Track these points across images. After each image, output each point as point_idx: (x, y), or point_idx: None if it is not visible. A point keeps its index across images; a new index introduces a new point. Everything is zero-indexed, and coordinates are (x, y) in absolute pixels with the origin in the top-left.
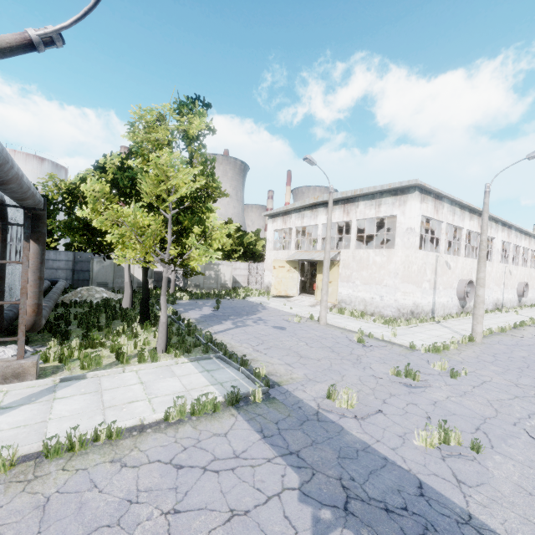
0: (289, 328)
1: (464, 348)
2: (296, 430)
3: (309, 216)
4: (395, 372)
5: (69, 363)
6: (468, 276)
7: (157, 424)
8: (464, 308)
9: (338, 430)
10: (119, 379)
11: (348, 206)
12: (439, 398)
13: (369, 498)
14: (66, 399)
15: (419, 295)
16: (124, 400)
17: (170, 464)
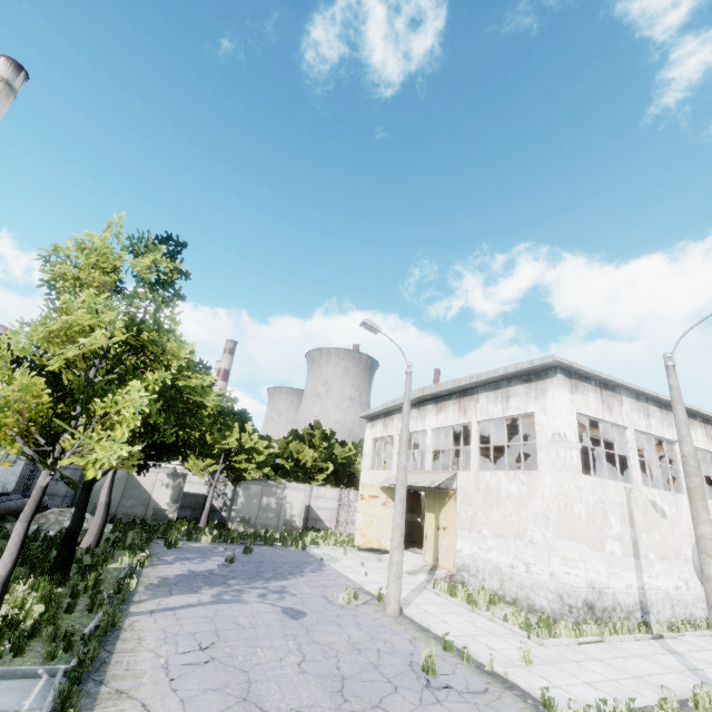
0: (310, 617)
1: None
2: None
3: (415, 418)
4: None
5: None
6: None
7: None
8: None
9: None
10: None
11: (464, 400)
12: None
13: None
14: None
15: (600, 567)
16: None
17: None
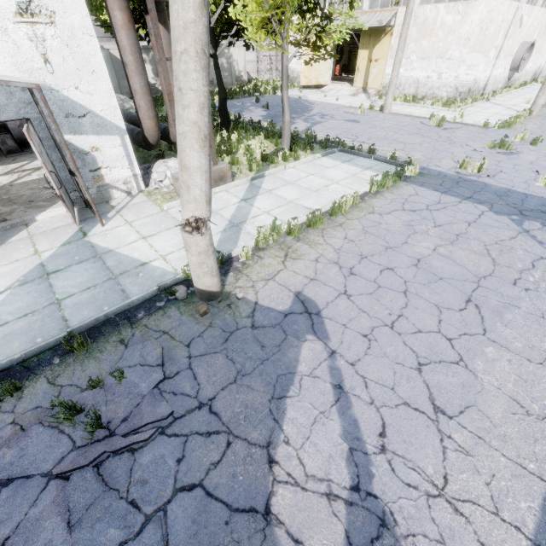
0: (362, 121)
1: (525, 122)
2: (457, 187)
3: None
4: (492, 145)
5: (239, 167)
6: (531, 36)
7: (365, 195)
8: (509, 82)
9: (484, 185)
10: (290, 174)
11: None
12: (532, 160)
13: (530, 210)
14: (278, 190)
15: (482, 68)
16: (320, 186)
17: (406, 210)
